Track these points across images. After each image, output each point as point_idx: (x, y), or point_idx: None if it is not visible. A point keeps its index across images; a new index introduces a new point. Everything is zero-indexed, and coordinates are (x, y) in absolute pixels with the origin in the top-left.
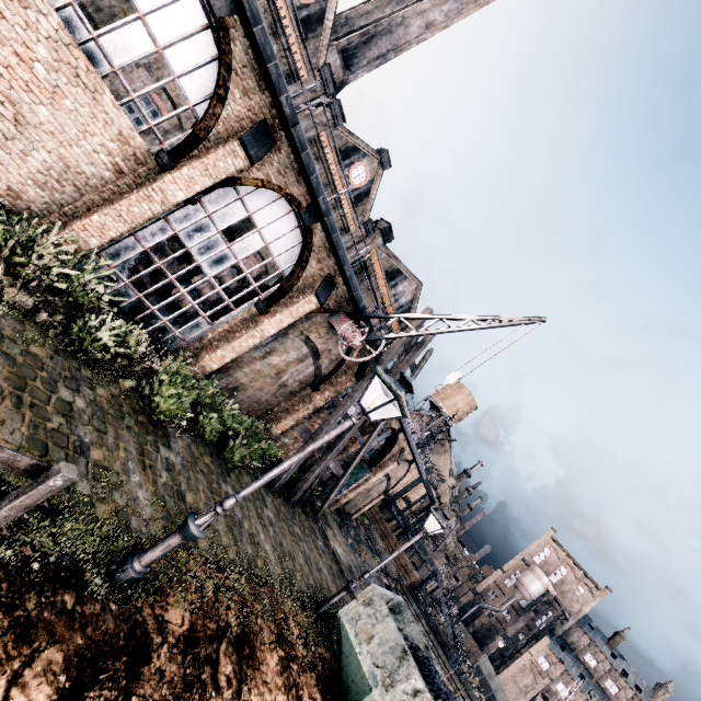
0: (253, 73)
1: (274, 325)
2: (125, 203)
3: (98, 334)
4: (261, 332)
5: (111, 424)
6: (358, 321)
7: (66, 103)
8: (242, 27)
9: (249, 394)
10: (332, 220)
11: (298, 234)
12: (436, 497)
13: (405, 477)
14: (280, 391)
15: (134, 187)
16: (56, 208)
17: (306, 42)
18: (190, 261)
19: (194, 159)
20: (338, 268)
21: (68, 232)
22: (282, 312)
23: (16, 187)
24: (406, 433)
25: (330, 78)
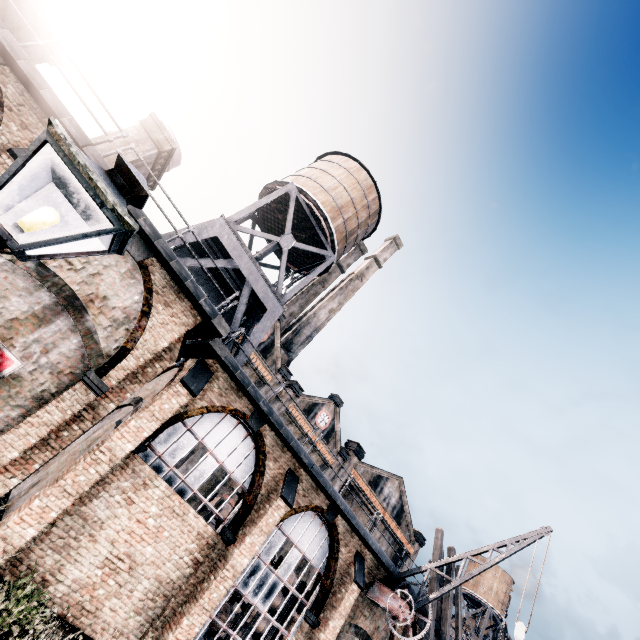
0: (278, 446)
1: (329, 636)
2: (207, 594)
3: None
4: None
5: None
6: (398, 589)
7: (164, 534)
8: (269, 427)
9: None
10: (350, 512)
11: (324, 530)
12: None
13: None
14: None
15: (208, 571)
16: (148, 625)
17: (266, 359)
18: (243, 603)
19: (250, 525)
20: (362, 542)
21: None
22: (333, 618)
23: (121, 625)
24: None
25: (287, 372)
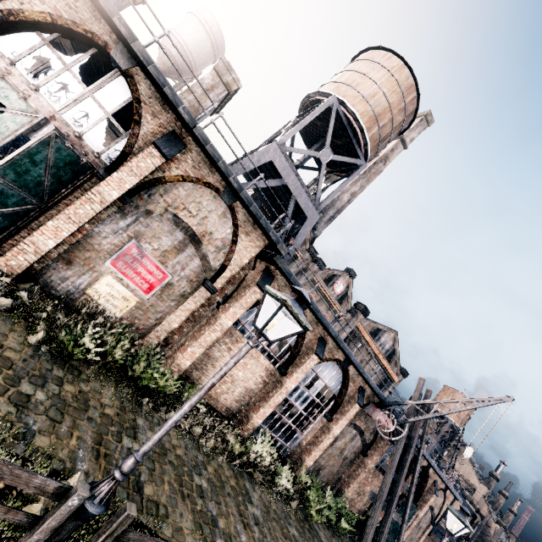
0: (314, 322)
1: (338, 428)
2: (272, 399)
3: (281, 481)
4: (332, 434)
5: (305, 539)
6: (386, 412)
7: (248, 366)
8: (309, 310)
9: (326, 470)
10: (359, 365)
11: (339, 371)
12: (475, 511)
13: (444, 503)
14: (344, 462)
15: (271, 387)
16: (241, 408)
17: None
18: (288, 403)
19: (296, 367)
20: (365, 381)
21: (251, 421)
22: (341, 419)
23: (229, 406)
24: (435, 469)
25: (313, 251)
